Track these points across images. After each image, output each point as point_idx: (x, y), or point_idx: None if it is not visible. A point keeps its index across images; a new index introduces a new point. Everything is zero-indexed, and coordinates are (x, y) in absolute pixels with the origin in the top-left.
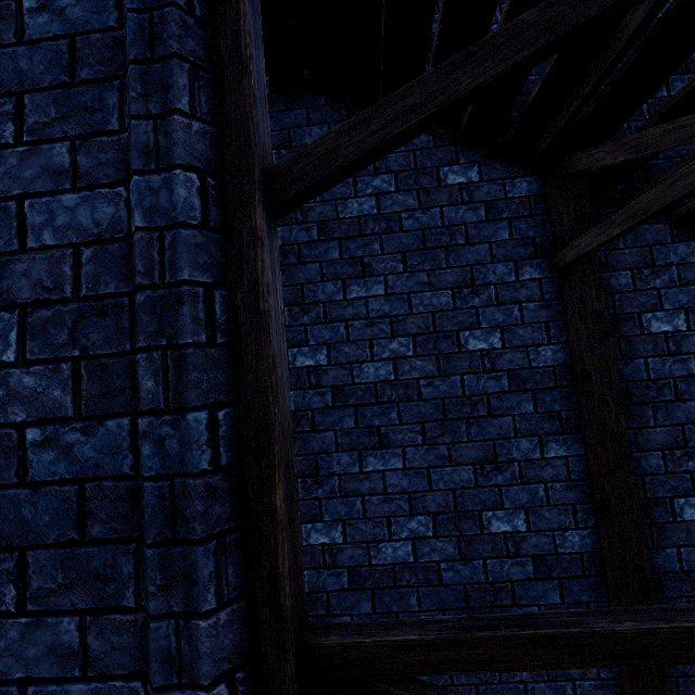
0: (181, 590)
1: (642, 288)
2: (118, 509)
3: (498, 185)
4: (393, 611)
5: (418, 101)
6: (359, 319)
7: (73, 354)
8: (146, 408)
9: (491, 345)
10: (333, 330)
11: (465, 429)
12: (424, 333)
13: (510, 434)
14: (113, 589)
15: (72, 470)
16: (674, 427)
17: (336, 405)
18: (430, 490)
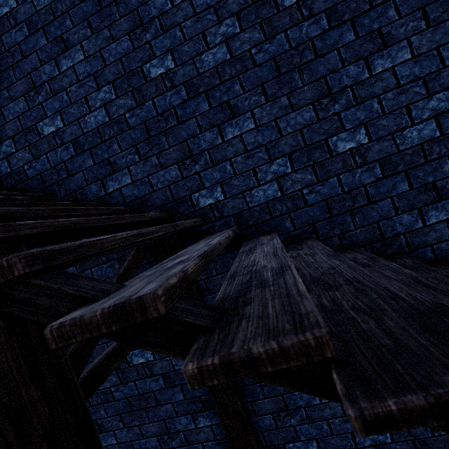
0: None
1: None
2: None
3: None
4: None
5: None
6: None
7: None
8: None
9: (147, 359)
10: None
11: (145, 415)
12: None
13: (173, 415)
14: None
15: None
16: (277, 397)
17: None
18: None
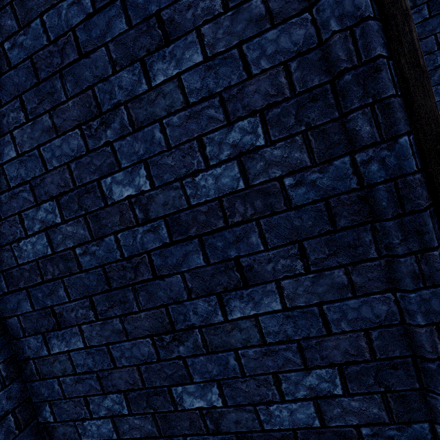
0: (415, 239)
1: None
2: (354, 209)
3: None
4: None
5: None
6: None
7: (301, 129)
8: (369, 143)
9: None
10: None
11: None
12: None
13: None
14: (361, 250)
15: (318, 194)
16: None
17: None
18: None
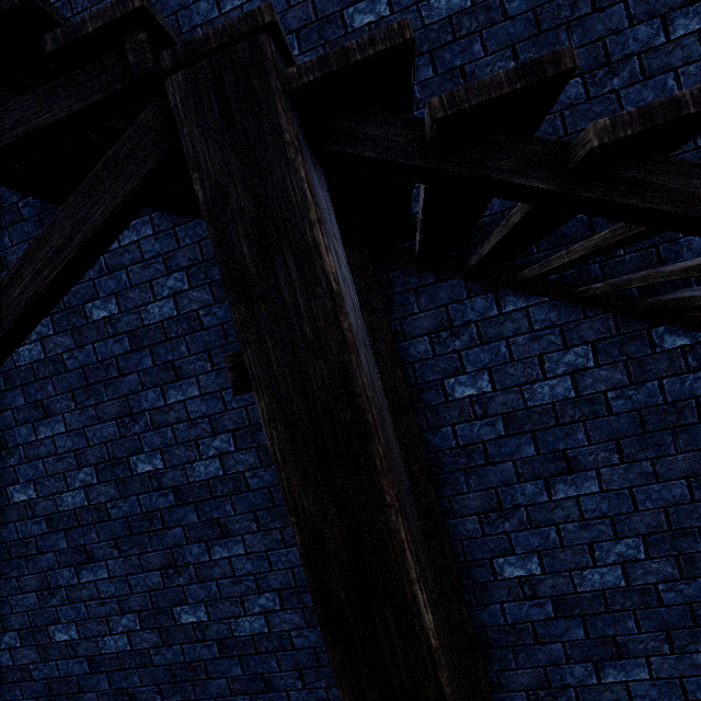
0: None
1: (442, 352)
2: None
3: None
4: (259, 673)
5: None
6: (182, 422)
7: None
8: None
9: None
10: (162, 435)
11: None
12: (241, 428)
13: None
14: None
15: None
16: (488, 491)
17: (178, 504)
18: (271, 570)
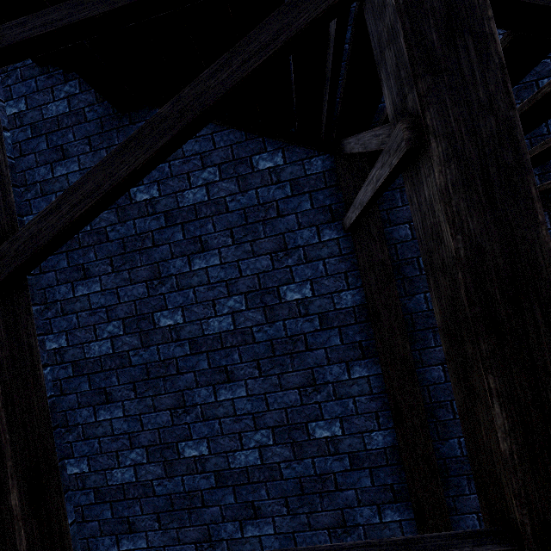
0: None
1: None
2: None
3: (299, 165)
4: (249, 501)
5: (92, 188)
6: (203, 285)
7: None
8: None
9: (304, 295)
10: (185, 296)
11: (290, 362)
12: (252, 291)
13: (324, 363)
14: None
15: None
16: None
17: (192, 353)
18: (268, 410)
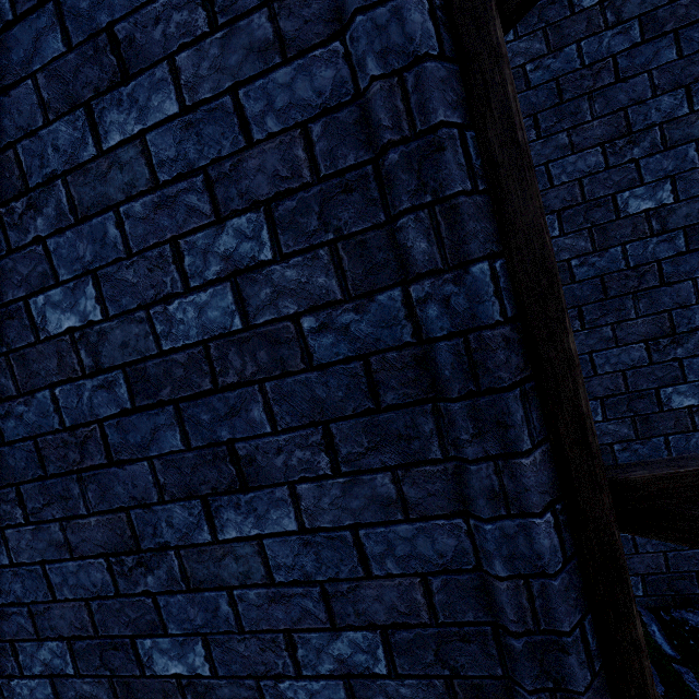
0: (495, 435)
1: None
2: (407, 376)
3: None
4: None
5: None
6: None
7: (327, 238)
8: (424, 271)
9: (659, 202)
10: None
11: (632, 305)
12: (570, 207)
13: (691, 301)
14: (418, 446)
15: (353, 348)
16: None
17: None
18: (595, 375)
